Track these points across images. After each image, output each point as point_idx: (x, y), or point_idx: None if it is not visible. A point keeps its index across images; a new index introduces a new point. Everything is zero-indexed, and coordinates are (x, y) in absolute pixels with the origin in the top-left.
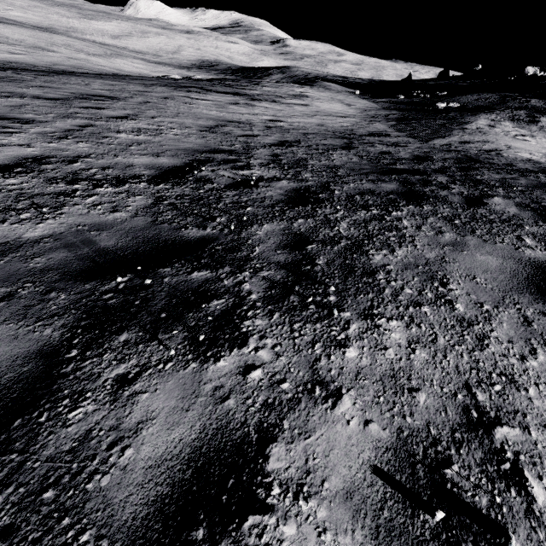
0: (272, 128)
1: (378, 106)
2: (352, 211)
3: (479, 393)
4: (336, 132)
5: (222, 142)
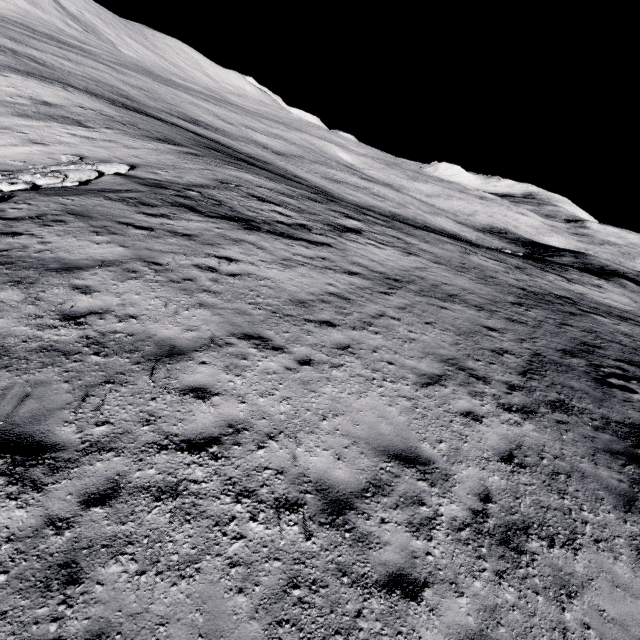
0: (584, 296)
1: None
2: (614, 317)
3: (625, 327)
4: (617, 308)
5: (570, 294)
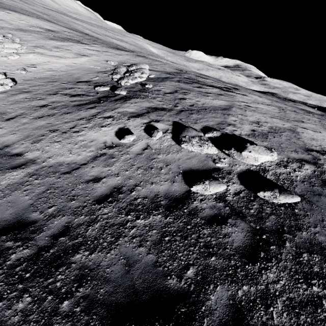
0: None
1: (325, 113)
2: None
3: None
4: None
5: None
